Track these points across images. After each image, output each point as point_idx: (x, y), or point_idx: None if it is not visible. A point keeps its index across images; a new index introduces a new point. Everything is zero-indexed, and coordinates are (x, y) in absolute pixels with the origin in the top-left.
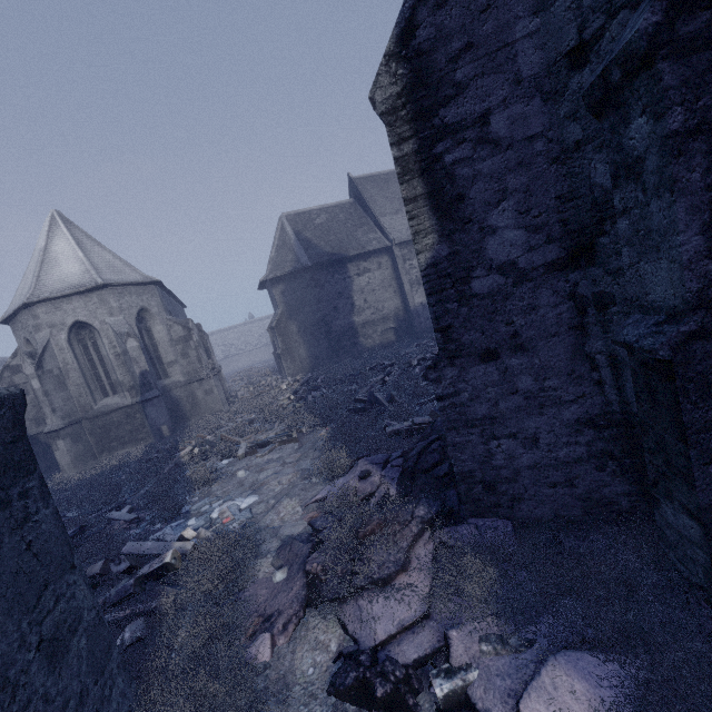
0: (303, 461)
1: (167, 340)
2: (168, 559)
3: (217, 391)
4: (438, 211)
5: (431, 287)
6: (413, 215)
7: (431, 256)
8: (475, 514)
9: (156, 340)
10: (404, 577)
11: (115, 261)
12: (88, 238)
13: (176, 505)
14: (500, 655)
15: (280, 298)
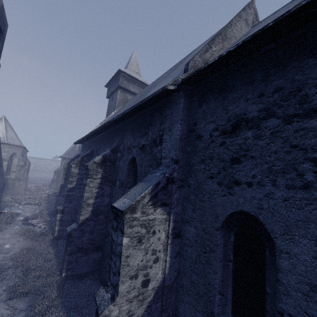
0: (37, 209)
1: (16, 164)
2: (3, 211)
3: (24, 185)
4: (65, 180)
5: (61, 187)
6: (62, 179)
7: (62, 184)
8: (54, 215)
9: (12, 163)
10: (39, 219)
11: (14, 136)
12: (9, 127)
13: (2, 208)
14: (43, 223)
15: (63, 164)
